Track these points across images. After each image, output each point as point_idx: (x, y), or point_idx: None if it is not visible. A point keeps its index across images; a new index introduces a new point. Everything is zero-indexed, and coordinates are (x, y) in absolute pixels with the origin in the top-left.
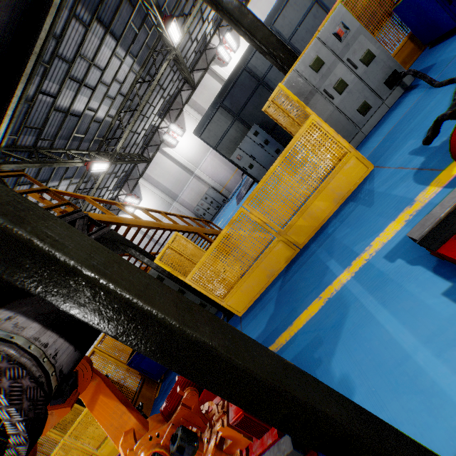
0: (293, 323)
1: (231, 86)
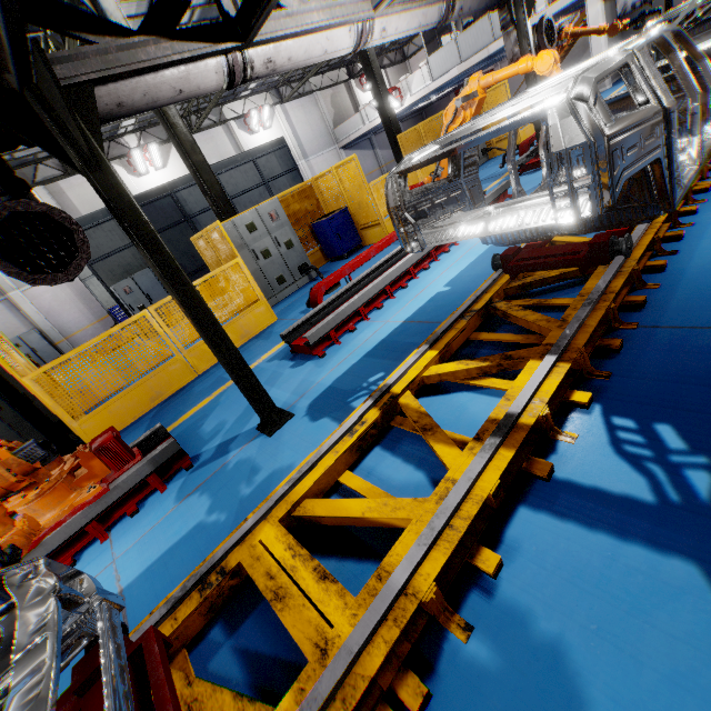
0: (179, 419)
1: (147, 203)
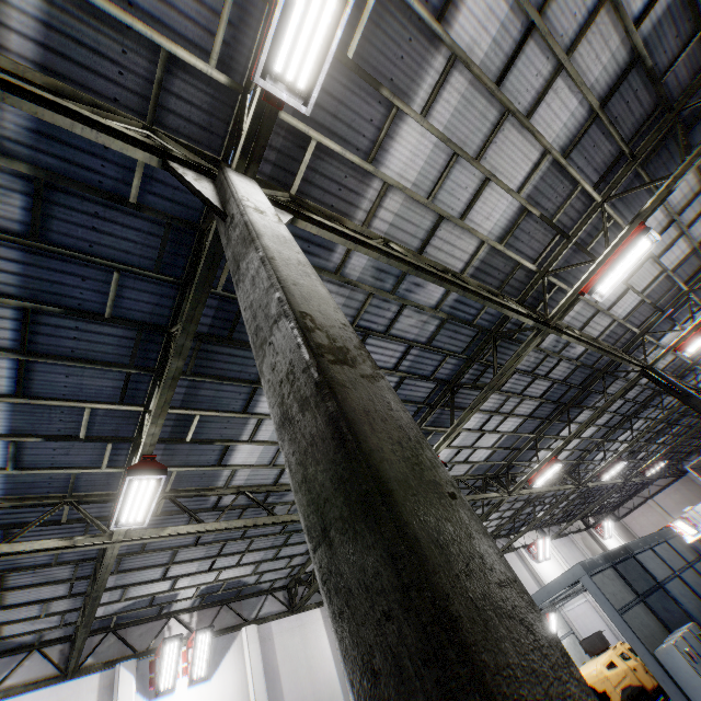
0: None
1: (622, 558)
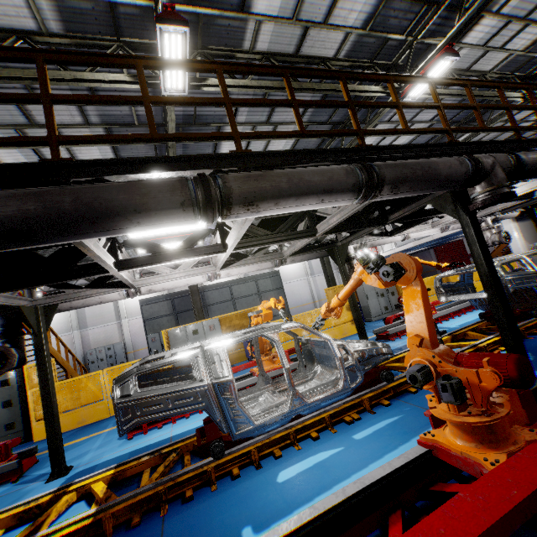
0: (64, 444)
1: (187, 295)
